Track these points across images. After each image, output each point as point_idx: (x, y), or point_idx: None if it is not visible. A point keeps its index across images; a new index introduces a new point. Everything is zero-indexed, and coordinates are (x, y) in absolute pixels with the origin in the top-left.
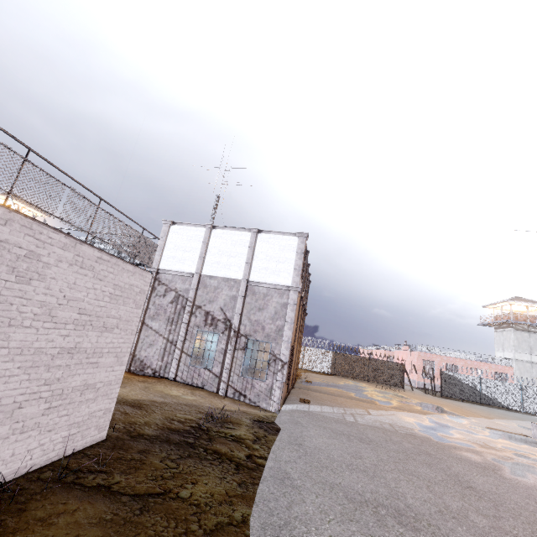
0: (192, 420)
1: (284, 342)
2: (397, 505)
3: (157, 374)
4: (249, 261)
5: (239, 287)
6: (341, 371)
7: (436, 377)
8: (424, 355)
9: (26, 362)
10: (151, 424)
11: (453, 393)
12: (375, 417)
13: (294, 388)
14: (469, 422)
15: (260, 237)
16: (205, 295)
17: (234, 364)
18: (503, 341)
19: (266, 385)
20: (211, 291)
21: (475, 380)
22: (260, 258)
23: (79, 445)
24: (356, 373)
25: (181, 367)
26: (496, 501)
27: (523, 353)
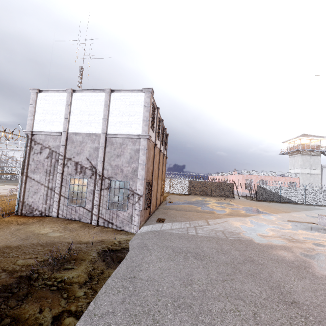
0: (29, 266)
1: (139, 180)
2: None
3: (43, 214)
4: (105, 117)
5: (100, 140)
6: (195, 191)
7: (253, 188)
8: (246, 176)
9: None
10: None
11: (264, 197)
12: (212, 226)
13: (158, 209)
14: (276, 218)
15: (113, 96)
16: (73, 149)
17: (102, 201)
18: (294, 162)
19: (127, 214)
20: (78, 145)
21: (277, 188)
22: (114, 114)
23: None
24: (204, 192)
25: (61, 207)
26: (322, 320)
27: (306, 169)
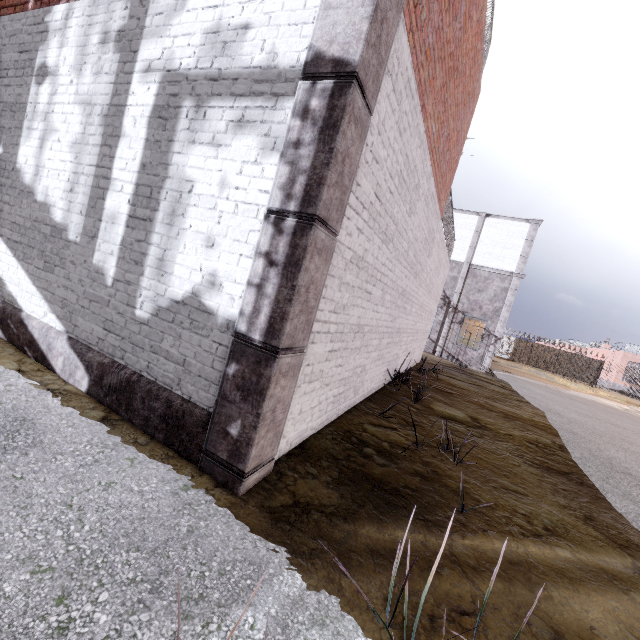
0: (448, 364)
1: (500, 322)
2: (611, 422)
3: None
4: (473, 245)
5: (460, 269)
6: (522, 358)
7: None
8: (633, 356)
9: (427, 315)
10: (429, 360)
11: None
12: (575, 393)
13: None
14: None
15: (487, 222)
16: None
17: (450, 334)
18: None
19: (478, 354)
20: None
21: None
22: (485, 243)
23: (418, 360)
24: (539, 363)
25: None
26: None
27: None
